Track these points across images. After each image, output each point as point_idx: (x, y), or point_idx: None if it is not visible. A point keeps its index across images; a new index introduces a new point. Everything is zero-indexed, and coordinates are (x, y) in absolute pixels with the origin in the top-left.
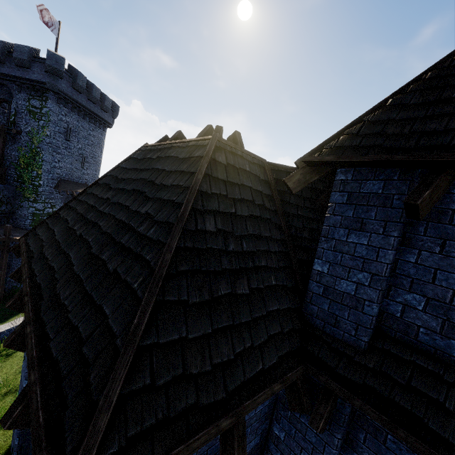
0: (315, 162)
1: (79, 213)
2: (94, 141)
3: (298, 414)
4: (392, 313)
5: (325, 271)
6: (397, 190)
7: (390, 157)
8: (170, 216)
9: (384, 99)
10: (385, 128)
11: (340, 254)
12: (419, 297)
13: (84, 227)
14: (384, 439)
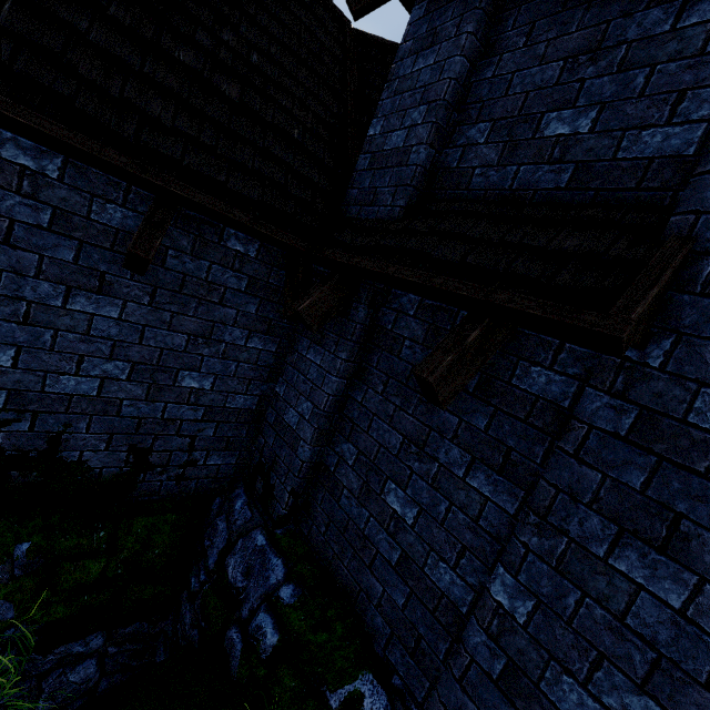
0: None
1: None
2: None
3: (306, 351)
4: (449, 165)
5: (377, 132)
6: None
7: None
8: None
9: None
10: None
11: (399, 96)
12: (484, 126)
13: None
14: (400, 348)
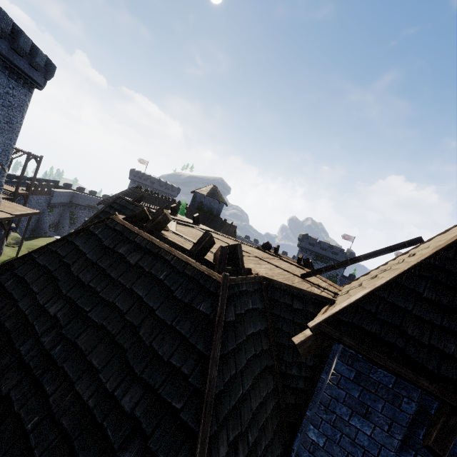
0: (332, 336)
1: (3, 321)
2: (14, 102)
3: None
4: None
5: (320, 444)
6: (407, 393)
7: (416, 379)
8: (177, 454)
9: (398, 274)
10: (403, 321)
11: (339, 432)
12: None
13: (14, 373)
14: None
